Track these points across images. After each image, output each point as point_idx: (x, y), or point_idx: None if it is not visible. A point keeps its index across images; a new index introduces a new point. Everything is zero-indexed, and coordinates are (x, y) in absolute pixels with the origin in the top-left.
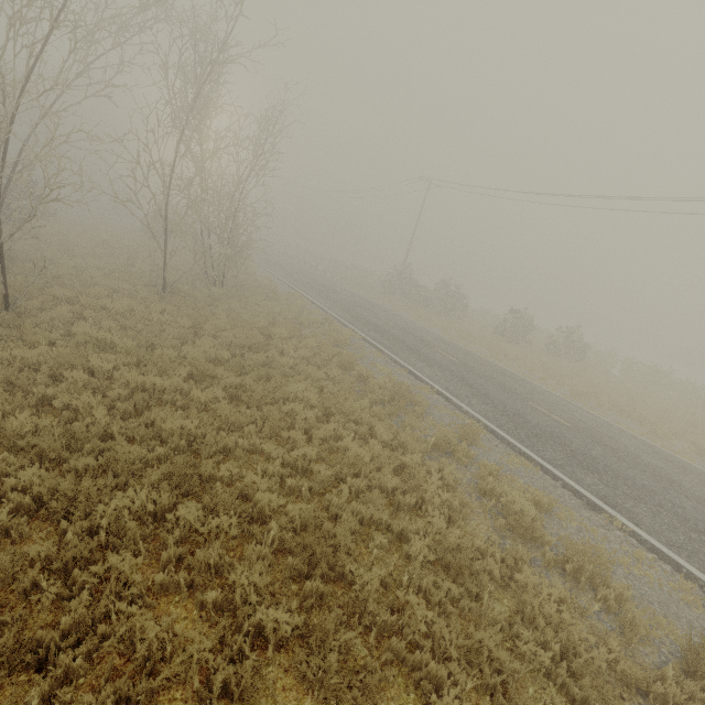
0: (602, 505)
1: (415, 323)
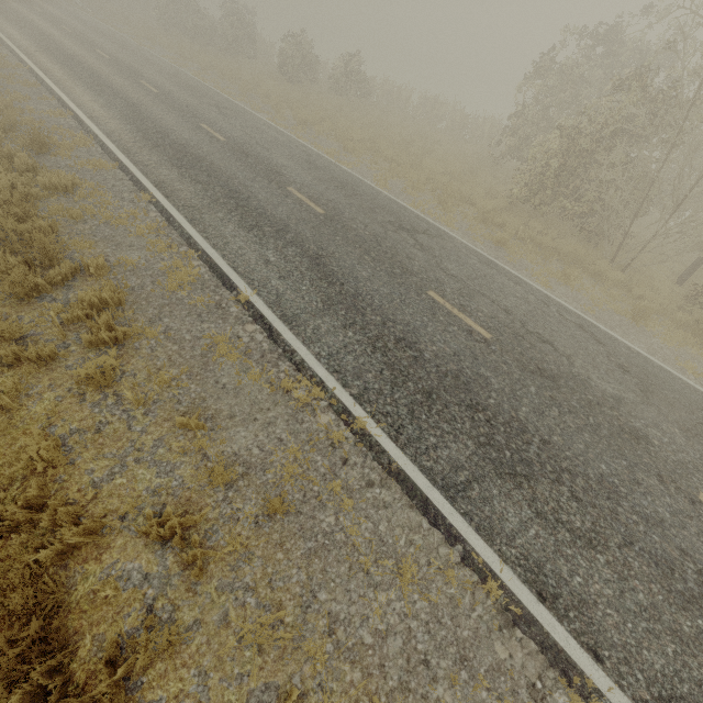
0: (149, 187)
1: (160, 59)
